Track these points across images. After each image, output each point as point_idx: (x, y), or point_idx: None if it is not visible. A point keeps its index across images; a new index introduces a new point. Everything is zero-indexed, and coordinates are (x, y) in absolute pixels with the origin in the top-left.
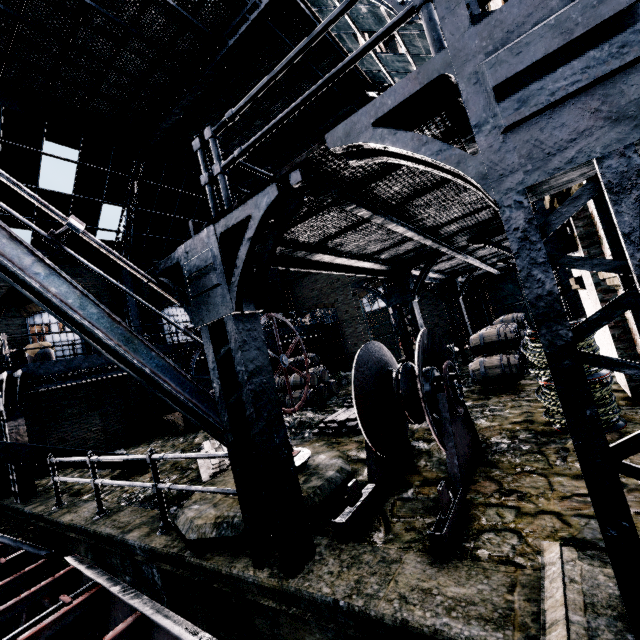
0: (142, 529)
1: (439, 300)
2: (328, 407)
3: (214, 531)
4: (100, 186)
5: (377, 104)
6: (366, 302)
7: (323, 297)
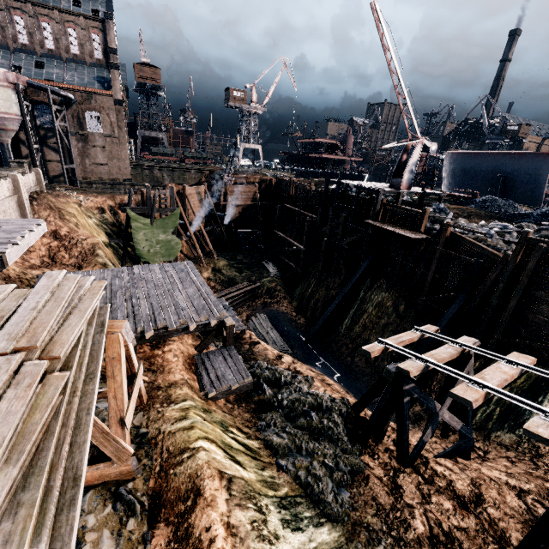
0: None
1: None
2: None
3: None
4: None
5: None
6: None
7: None
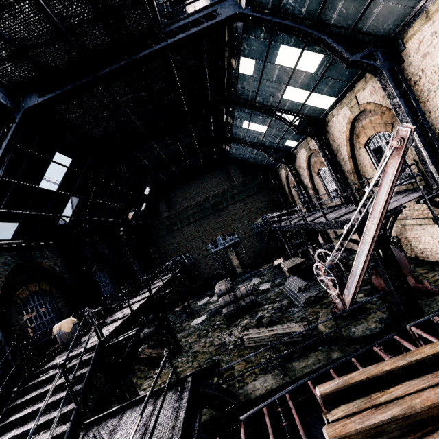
0: (334, 353)
1: (253, 239)
2: (266, 302)
3: (382, 324)
4: (73, 183)
5: (433, 196)
6: (212, 246)
7: (181, 247)
